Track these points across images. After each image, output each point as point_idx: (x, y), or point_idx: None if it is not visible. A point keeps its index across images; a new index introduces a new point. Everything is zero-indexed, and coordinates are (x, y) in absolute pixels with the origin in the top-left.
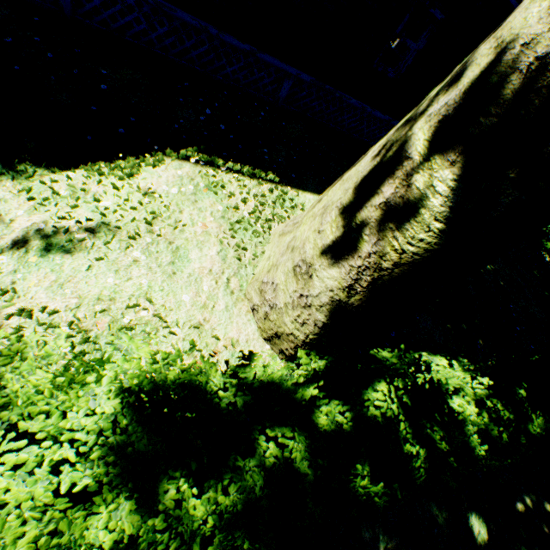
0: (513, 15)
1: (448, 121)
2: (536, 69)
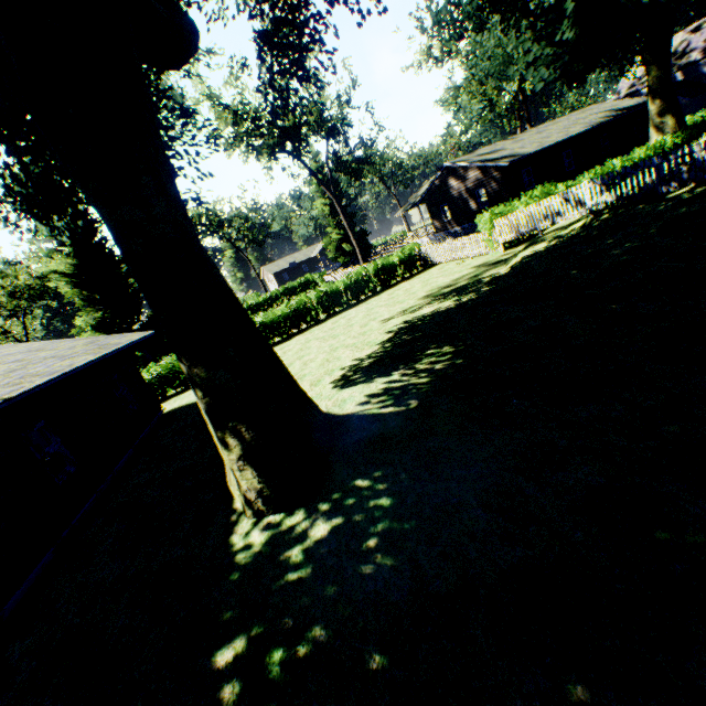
0: (649, 110)
1: (657, 117)
2: (659, 107)
